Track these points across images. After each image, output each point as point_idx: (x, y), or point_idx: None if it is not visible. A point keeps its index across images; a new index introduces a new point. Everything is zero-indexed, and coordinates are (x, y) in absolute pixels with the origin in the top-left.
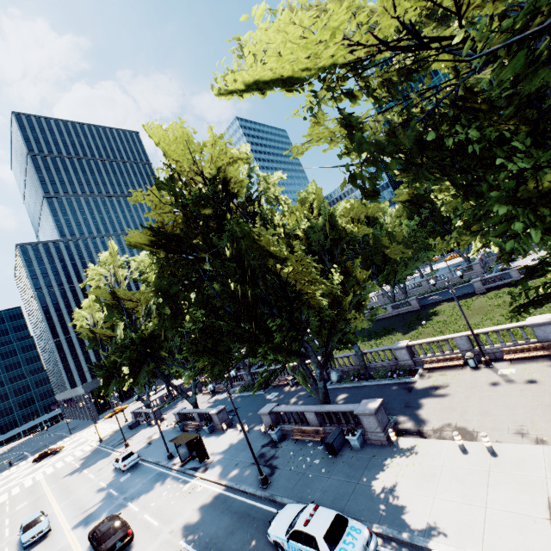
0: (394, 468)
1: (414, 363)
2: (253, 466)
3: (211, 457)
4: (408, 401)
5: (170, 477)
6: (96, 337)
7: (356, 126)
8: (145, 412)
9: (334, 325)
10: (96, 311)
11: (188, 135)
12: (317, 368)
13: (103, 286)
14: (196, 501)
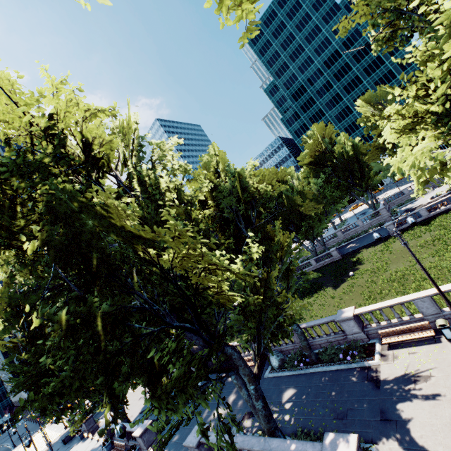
0: None
1: (367, 336)
2: None
3: None
4: (383, 407)
5: None
6: (18, 346)
7: None
8: None
9: (263, 311)
10: None
11: (8, 79)
12: (249, 383)
13: None
14: None
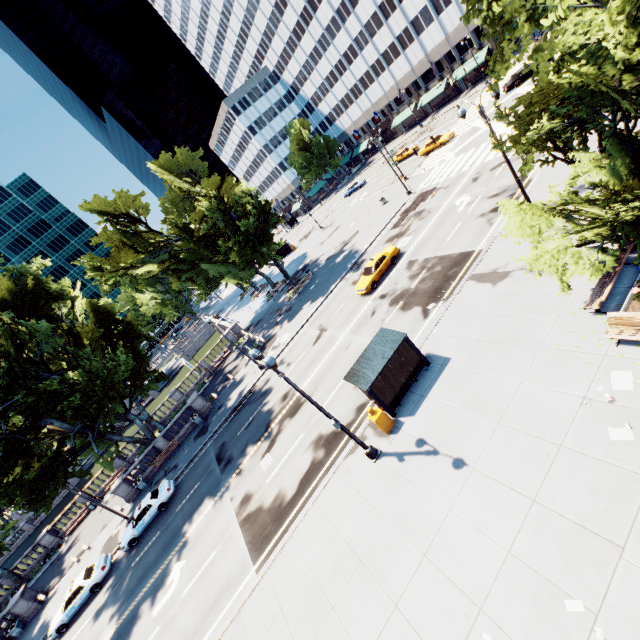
0: (46, 611)
1: (61, 537)
2: None
3: None
4: (57, 567)
5: None
6: None
7: None
8: None
9: None
10: None
11: None
12: None
13: None
14: None
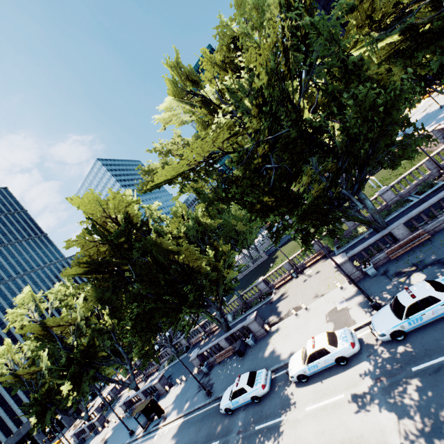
0: (272, 342)
1: (270, 288)
2: (198, 393)
3: (166, 410)
4: (272, 309)
5: (138, 443)
6: (20, 378)
7: (199, 191)
8: (87, 426)
9: (218, 281)
10: (14, 354)
11: (98, 197)
12: (217, 311)
13: (29, 323)
14: (167, 437)
